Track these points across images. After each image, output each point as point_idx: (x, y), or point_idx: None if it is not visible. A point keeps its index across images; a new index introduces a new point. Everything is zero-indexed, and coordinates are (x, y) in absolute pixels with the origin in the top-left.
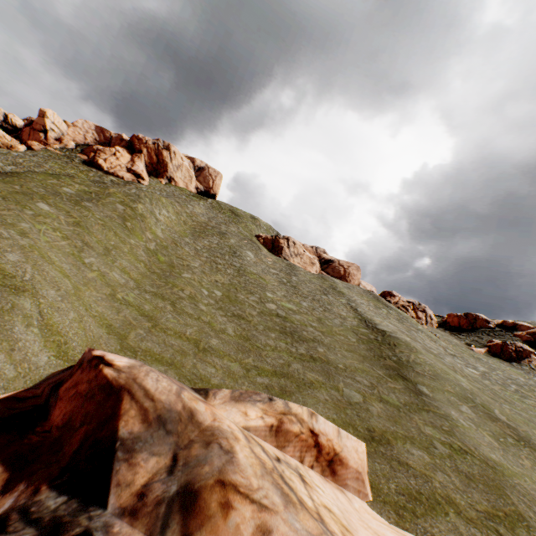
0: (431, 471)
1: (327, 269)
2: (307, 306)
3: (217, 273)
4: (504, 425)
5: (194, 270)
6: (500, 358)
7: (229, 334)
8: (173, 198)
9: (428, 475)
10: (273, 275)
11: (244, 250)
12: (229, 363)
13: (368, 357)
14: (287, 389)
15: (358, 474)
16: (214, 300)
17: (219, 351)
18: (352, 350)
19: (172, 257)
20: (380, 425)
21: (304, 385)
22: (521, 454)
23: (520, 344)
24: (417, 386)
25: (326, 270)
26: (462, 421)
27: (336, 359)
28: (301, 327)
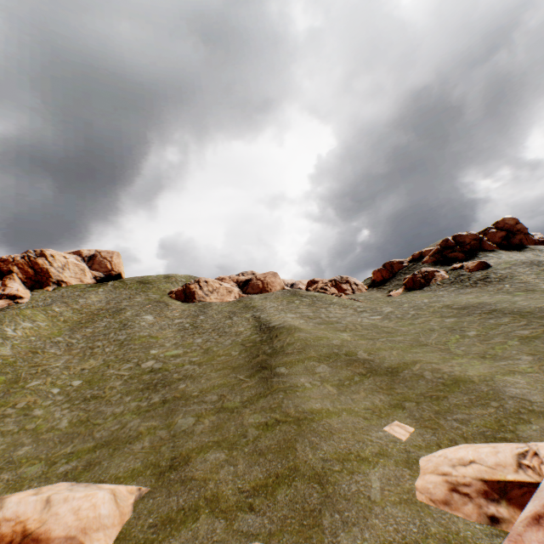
0: (216, 472)
1: (248, 289)
2: (201, 341)
3: (89, 359)
4: (360, 363)
5: (52, 372)
6: (414, 289)
7: (59, 428)
8: (60, 301)
9: (208, 479)
10: (175, 326)
11: (140, 317)
12: (27, 469)
13: (240, 365)
14: (96, 461)
15: (72, 540)
16: (66, 394)
17: (22, 460)
18: (225, 367)
19: (20, 371)
20: (195, 443)
21: (125, 444)
22: (360, 386)
23: (424, 269)
24: (275, 371)
25: (247, 291)
26: (308, 385)
27: (195, 388)
28: (176, 369)
